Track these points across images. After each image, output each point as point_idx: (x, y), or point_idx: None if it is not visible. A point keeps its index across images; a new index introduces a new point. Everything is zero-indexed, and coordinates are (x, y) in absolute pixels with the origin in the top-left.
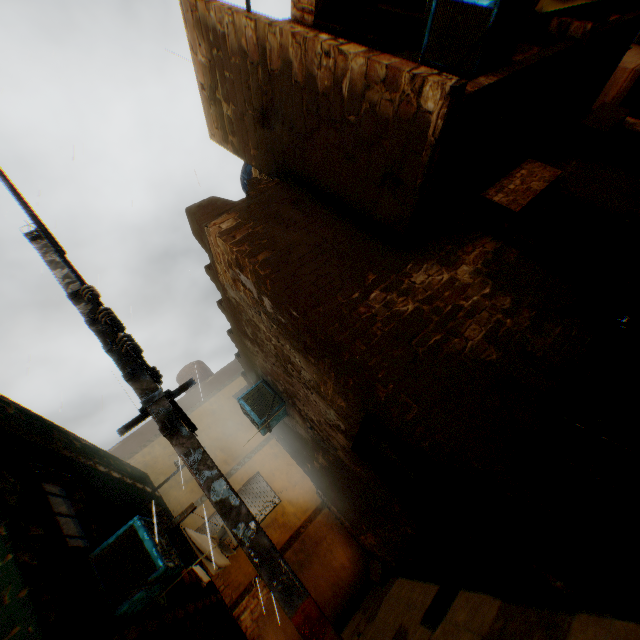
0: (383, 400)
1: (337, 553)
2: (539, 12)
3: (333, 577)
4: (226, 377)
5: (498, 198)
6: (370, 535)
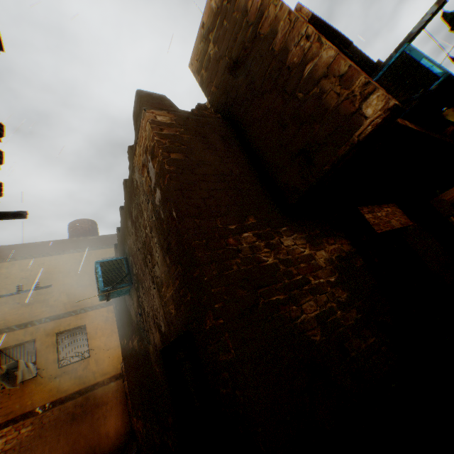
0: (207, 328)
1: (109, 421)
2: (444, 115)
3: (94, 440)
4: (106, 242)
5: (368, 216)
6: (140, 422)
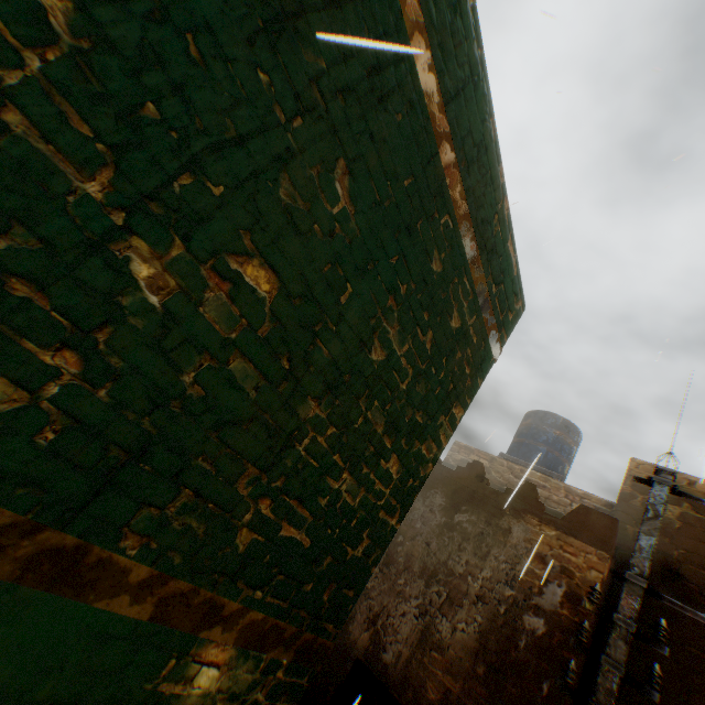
0: None
1: None
2: None
3: None
4: None
5: None
6: None
